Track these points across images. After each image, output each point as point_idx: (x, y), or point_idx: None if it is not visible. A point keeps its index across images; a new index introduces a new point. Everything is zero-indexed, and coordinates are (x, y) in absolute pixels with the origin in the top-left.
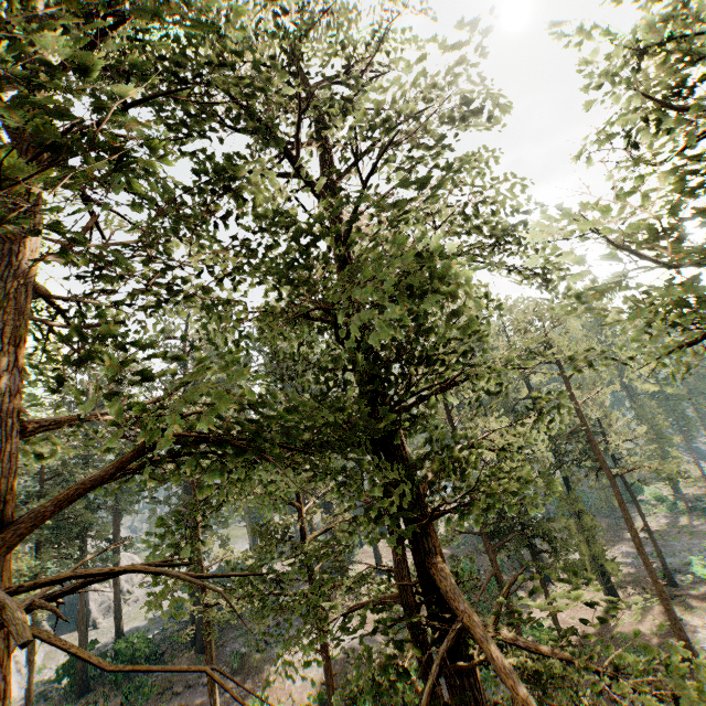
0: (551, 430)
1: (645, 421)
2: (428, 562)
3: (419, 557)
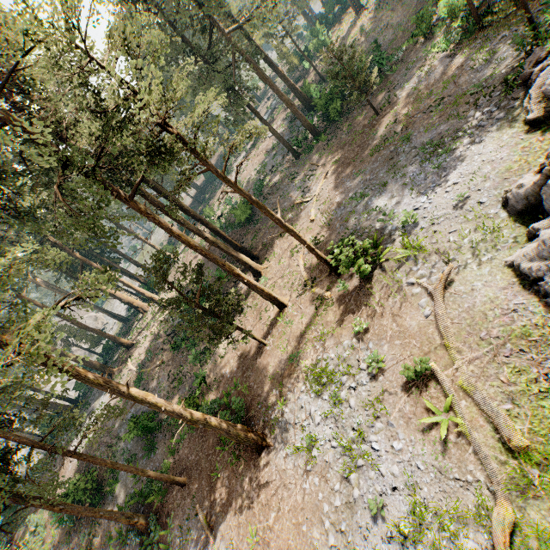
0: None
1: None
2: None
3: None
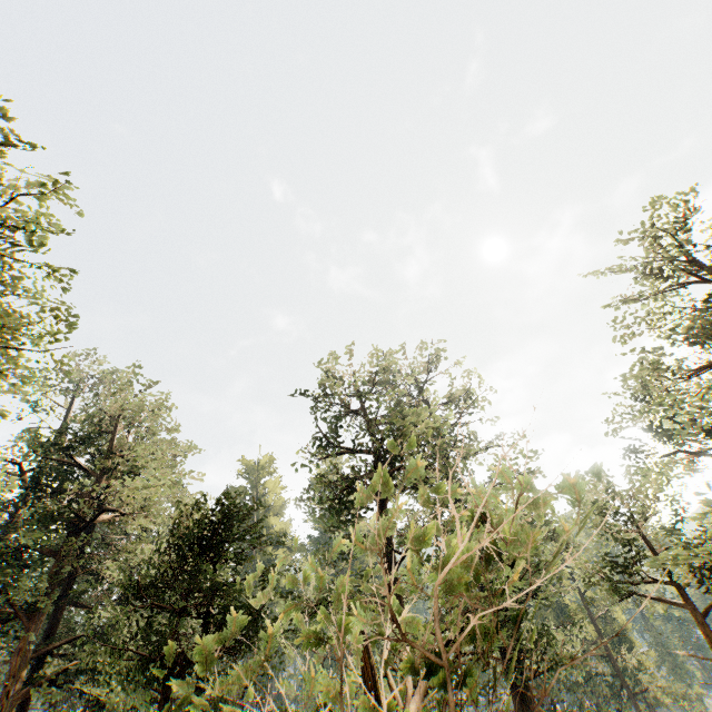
0: (581, 633)
1: (661, 646)
2: (531, 705)
3: (525, 703)
